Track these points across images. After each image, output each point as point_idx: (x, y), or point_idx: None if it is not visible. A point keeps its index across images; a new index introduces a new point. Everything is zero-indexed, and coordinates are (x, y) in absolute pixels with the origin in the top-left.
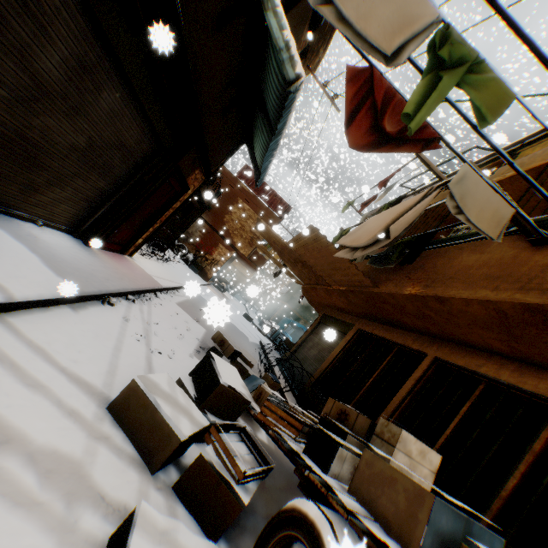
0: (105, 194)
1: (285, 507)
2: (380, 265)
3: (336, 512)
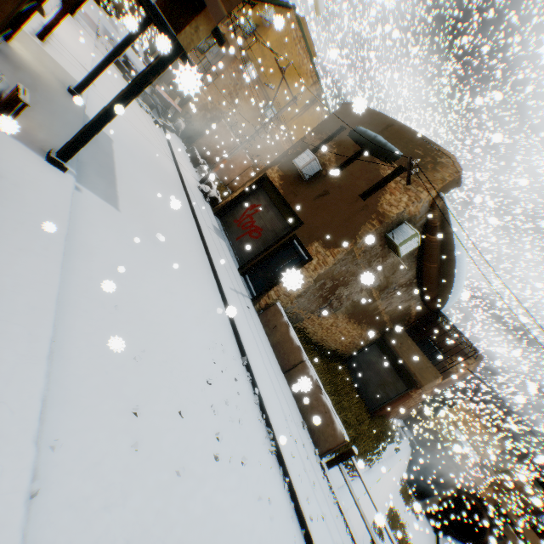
0: None
1: None
2: None
3: None
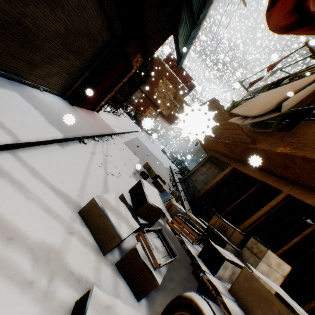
0: (80, 71)
1: (185, 295)
2: (258, 128)
3: (221, 308)
